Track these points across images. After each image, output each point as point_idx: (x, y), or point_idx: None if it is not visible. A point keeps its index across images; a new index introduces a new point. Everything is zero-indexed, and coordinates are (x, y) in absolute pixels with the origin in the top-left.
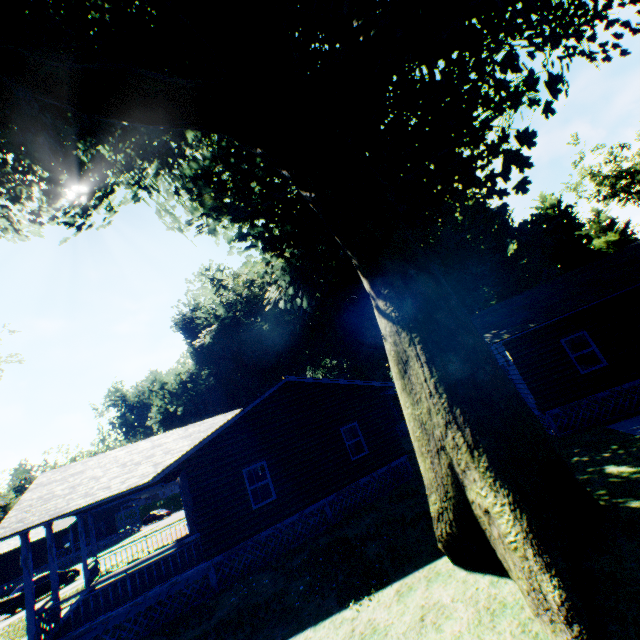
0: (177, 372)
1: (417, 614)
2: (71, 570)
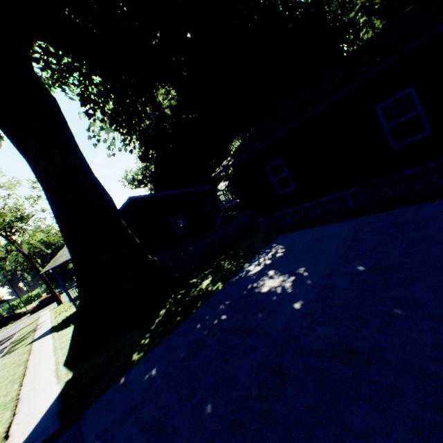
0: (139, 168)
1: None
2: None
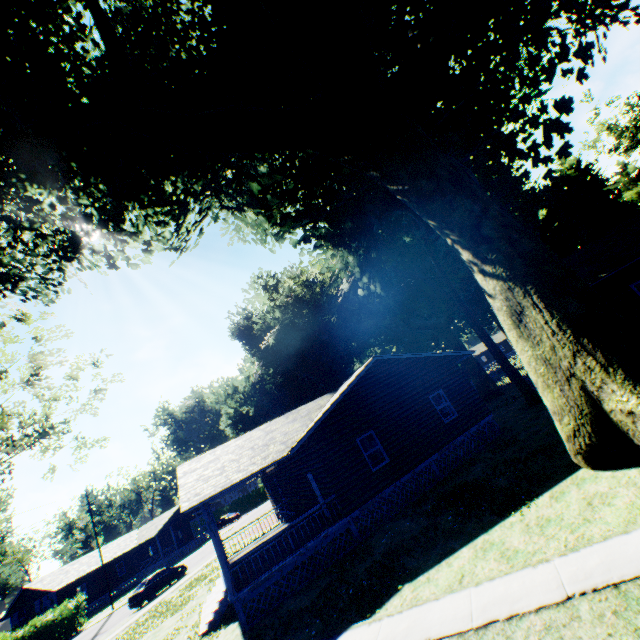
0: (245, 376)
1: (582, 503)
2: (180, 566)
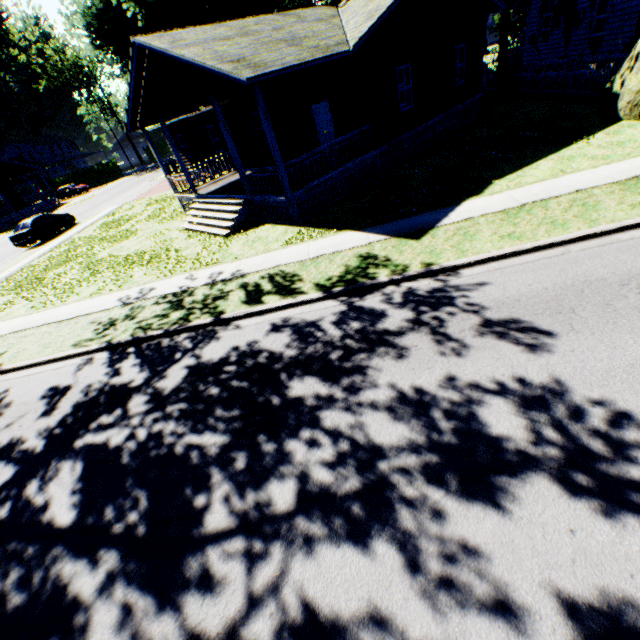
0: None
1: None
2: (66, 215)
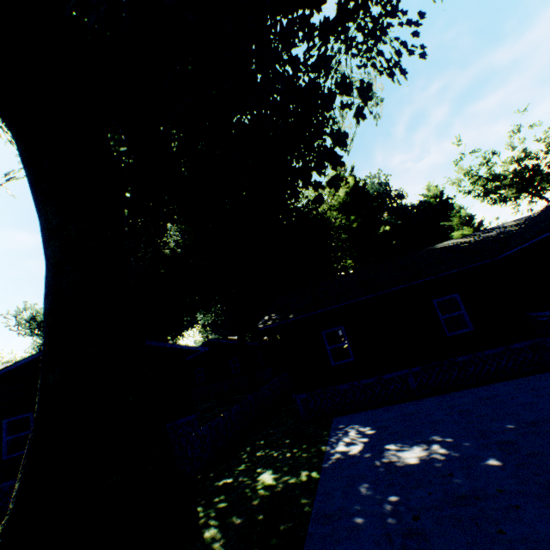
0: None
1: None
2: None
